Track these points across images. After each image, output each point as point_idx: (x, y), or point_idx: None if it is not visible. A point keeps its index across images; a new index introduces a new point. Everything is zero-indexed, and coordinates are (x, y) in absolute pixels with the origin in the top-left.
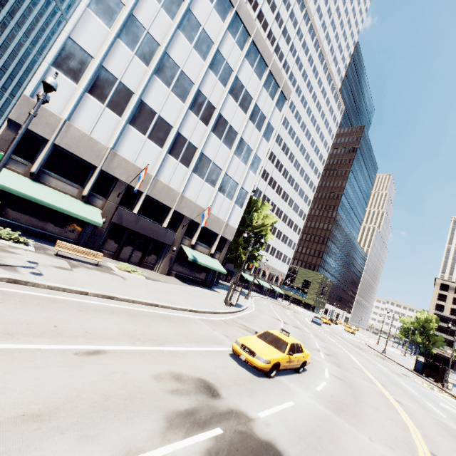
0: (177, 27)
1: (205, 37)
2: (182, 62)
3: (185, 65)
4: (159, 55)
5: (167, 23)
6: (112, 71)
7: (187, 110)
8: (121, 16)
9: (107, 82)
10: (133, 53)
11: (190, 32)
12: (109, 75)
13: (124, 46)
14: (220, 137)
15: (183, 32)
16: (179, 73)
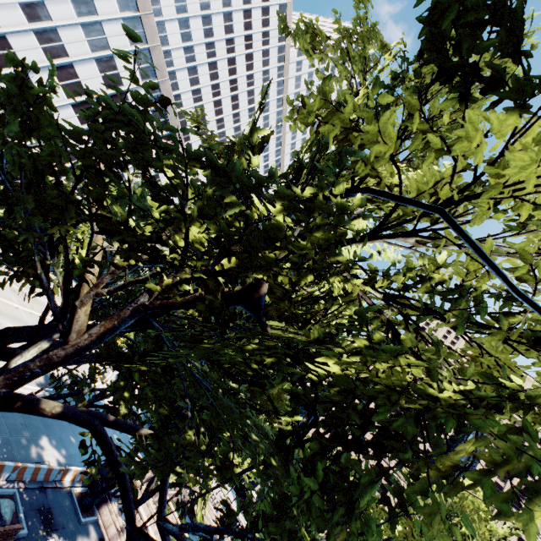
0: (94, 58)
1: (118, 78)
2: (85, 77)
3: (86, 80)
4: (64, 62)
5: (86, 51)
6: (12, 43)
7: (67, 104)
8: (45, 23)
9: (3, 45)
10: (40, 46)
11: (105, 67)
12: (7, 43)
13: (35, 38)
14: (91, 139)
15: (98, 63)
16: (77, 81)
